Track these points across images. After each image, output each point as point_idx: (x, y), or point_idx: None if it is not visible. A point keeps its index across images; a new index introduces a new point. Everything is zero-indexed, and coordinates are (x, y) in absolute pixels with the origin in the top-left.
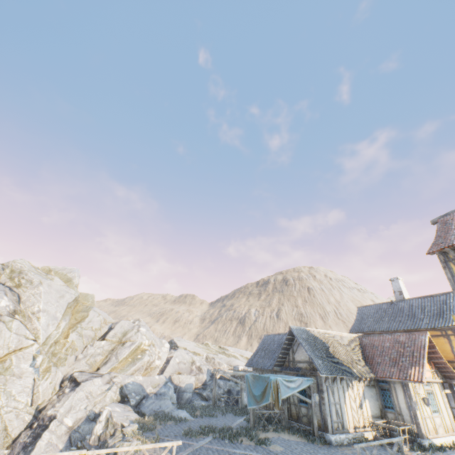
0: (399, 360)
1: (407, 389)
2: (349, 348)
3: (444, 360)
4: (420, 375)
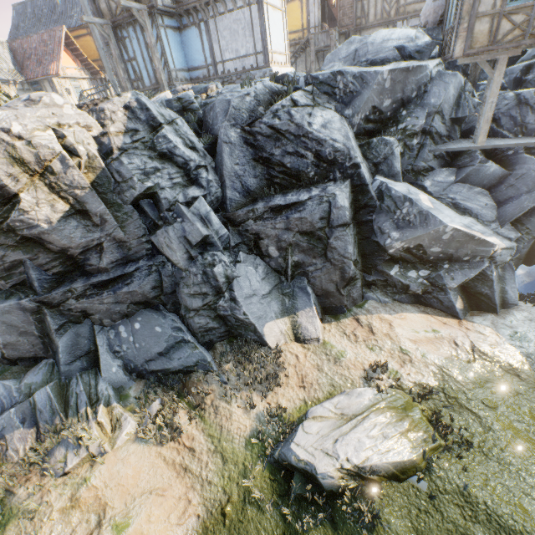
0: (44, 59)
1: (54, 85)
2: None
3: (86, 57)
4: (58, 68)
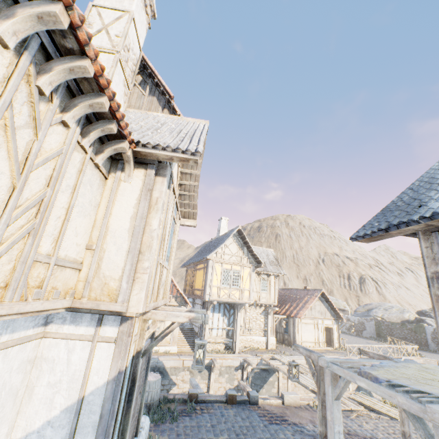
0: None
1: None
2: None
3: (177, 287)
4: None
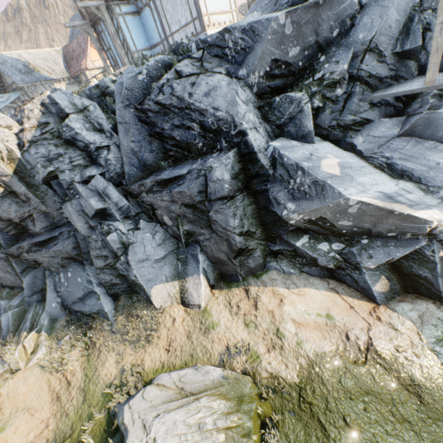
0: (80, 58)
1: (87, 76)
2: (51, 61)
3: None
4: (86, 63)
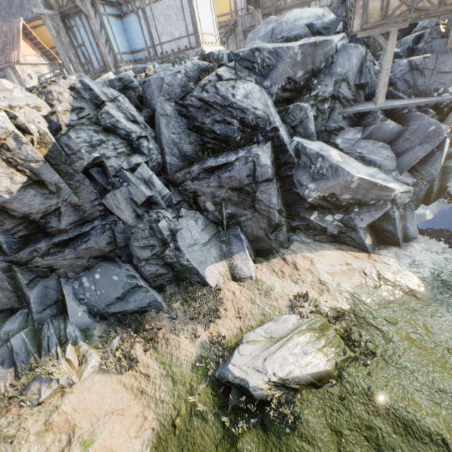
0: (6, 49)
1: (17, 71)
2: None
3: (44, 45)
4: (18, 56)
